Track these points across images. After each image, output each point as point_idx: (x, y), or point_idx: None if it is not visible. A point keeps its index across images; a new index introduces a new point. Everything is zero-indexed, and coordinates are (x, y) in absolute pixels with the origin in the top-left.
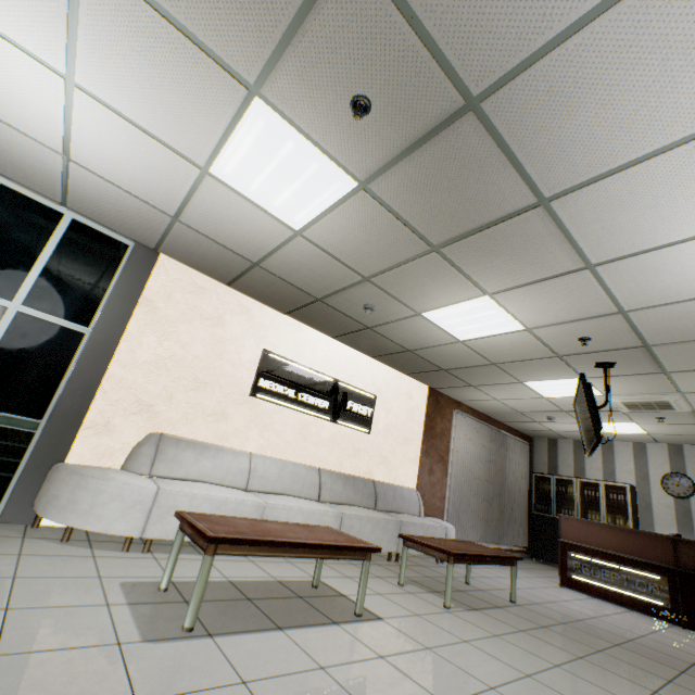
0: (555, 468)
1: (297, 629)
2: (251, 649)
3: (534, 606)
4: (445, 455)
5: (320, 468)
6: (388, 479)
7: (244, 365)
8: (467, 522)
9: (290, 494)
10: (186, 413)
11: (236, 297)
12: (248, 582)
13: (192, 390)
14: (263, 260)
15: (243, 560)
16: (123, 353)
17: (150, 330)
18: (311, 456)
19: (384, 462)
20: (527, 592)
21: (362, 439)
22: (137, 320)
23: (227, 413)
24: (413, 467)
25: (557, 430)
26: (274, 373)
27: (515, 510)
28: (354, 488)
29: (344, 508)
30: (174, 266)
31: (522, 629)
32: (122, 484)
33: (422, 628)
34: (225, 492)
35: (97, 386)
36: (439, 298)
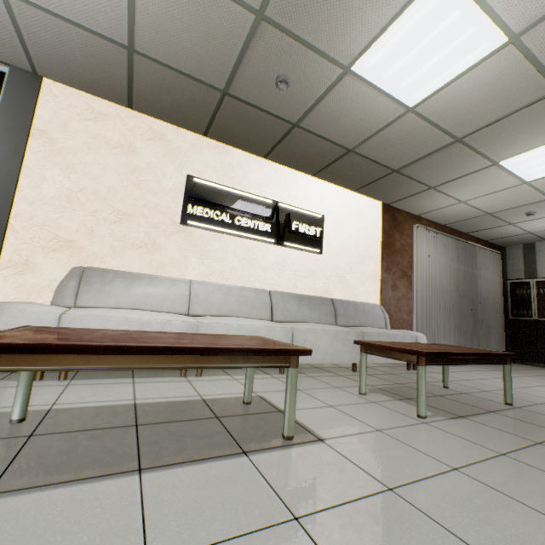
0: (533, 273)
1: (168, 469)
2: (28, 526)
3: (538, 408)
4: (408, 270)
5: (271, 290)
6: (348, 297)
7: (168, 194)
8: (438, 332)
9: (238, 316)
10: (112, 246)
11: (144, 121)
12: (158, 404)
13: (114, 223)
14: (132, 36)
15: (178, 381)
16: (26, 190)
17: (51, 163)
18: (260, 281)
19: (342, 281)
20: (521, 392)
21: (314, 260)
22: (34, 154)
23: (159, 243)
24: (374, 284)
25: (536, 231)
26: (203, 199)
27: (489, 318)
28: (310, 306)
29: (297, 324)
30: (63, 91)
31: (538, 441)
32: (16, 313)
33: (384, 451)
34: (149, 315)
35: (3, 224)
36: (367, 15)
